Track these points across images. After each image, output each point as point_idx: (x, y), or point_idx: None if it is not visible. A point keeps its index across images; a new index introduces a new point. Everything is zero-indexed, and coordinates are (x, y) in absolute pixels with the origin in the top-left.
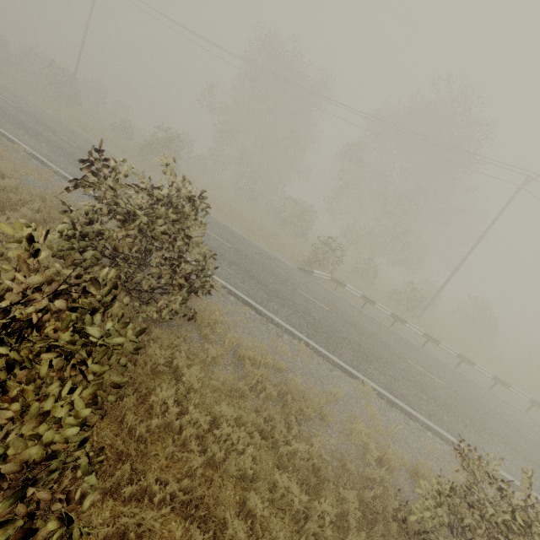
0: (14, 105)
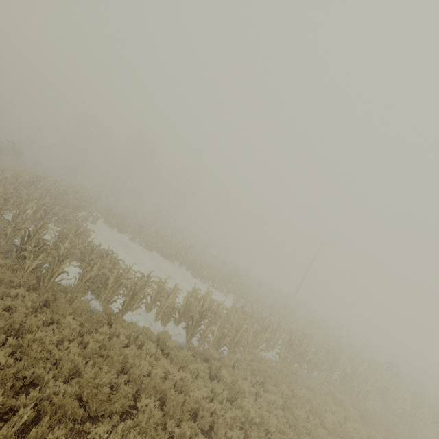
0: None
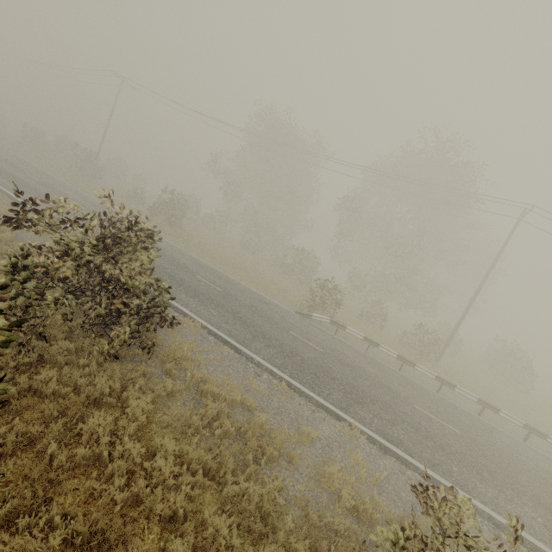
0: (37, 179)
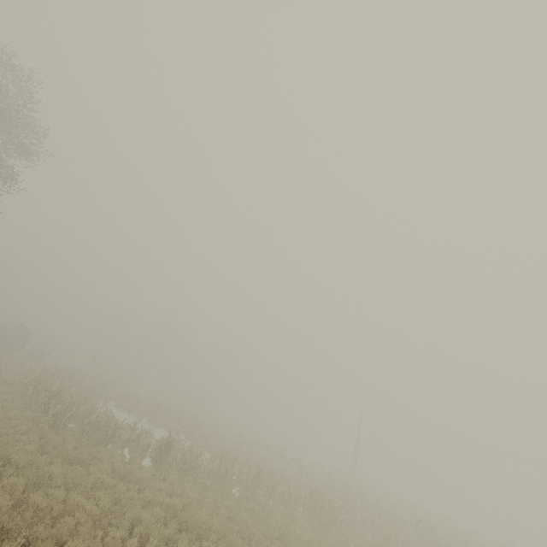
0: None
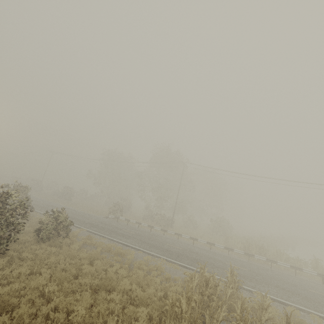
0: None
